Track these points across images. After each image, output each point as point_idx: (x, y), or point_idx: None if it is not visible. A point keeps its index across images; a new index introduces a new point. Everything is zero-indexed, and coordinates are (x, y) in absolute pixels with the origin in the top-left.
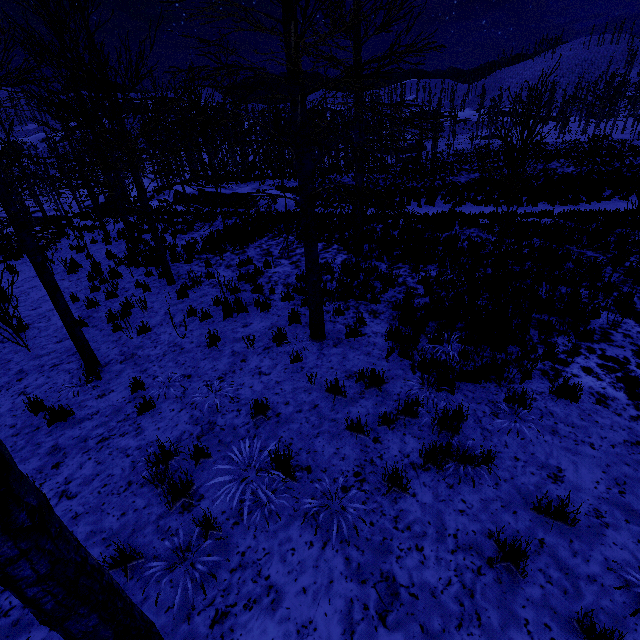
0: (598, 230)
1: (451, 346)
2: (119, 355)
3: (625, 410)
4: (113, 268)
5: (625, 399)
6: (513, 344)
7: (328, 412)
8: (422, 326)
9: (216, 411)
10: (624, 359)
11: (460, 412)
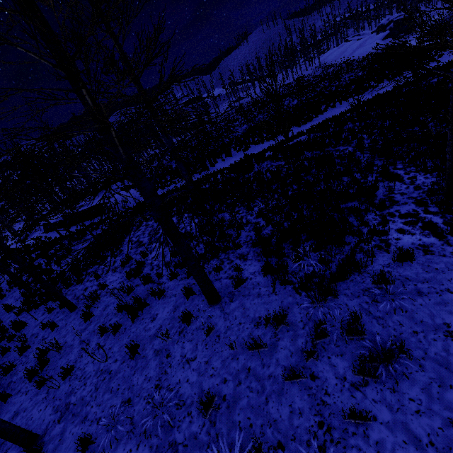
0: (336, 132)
1: (310, 258)
2: (54, 413)
3: (444, 250)
4: (15, 321)
5: (437, 241)
6: (345, 235)
7: (261, 370)
8: (282, 252)
9: (170, 427)
10: (414, 211)
11: (356, 316)
